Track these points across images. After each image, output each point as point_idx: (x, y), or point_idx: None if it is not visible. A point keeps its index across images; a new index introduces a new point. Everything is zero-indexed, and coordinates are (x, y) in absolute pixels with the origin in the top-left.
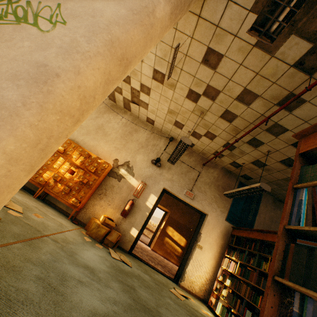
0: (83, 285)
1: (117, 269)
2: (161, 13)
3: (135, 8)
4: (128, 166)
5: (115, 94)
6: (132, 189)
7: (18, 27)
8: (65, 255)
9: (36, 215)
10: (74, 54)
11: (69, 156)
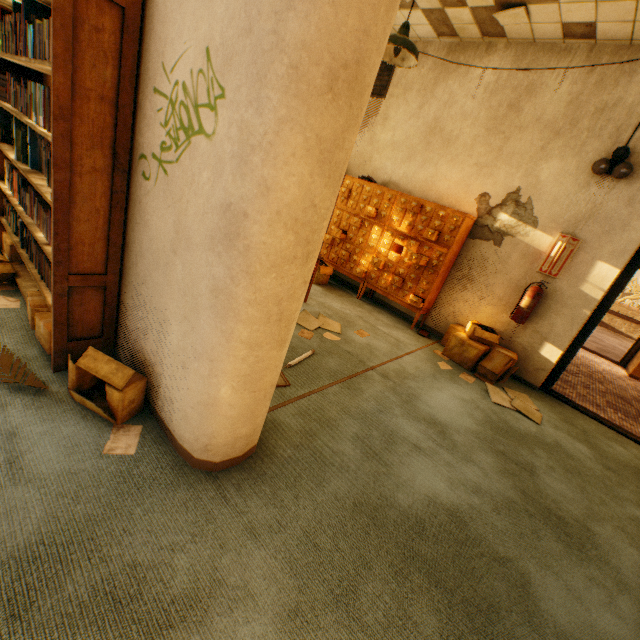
0: (421, 454)
1: (497, 427)
2: None
3: None
4: (515, 204)
5: (447, 17)
6: (536, 259)
7: (191, 151)
8: (397, 401)
9: (359, 332)
10: (250, 157)
11: (385, 220)
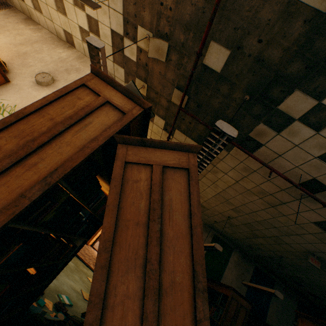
0: None
1: None
2: None
3: None
4: None
5: None
6: None
7: None
8: None
9: None
10: None
11: None
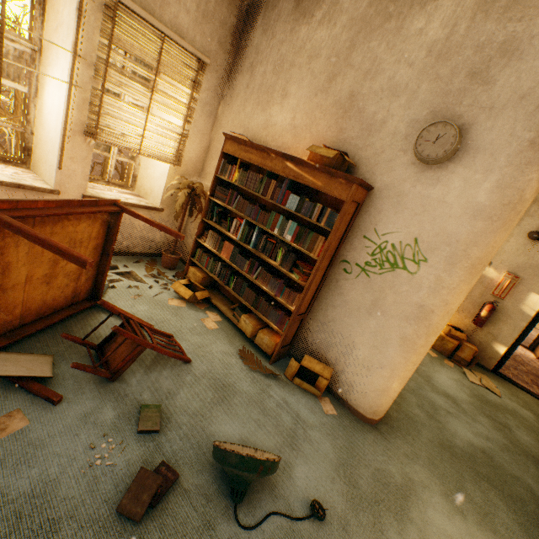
0: (452, 416)
1: (480, 399)
2: (533, 188)
3: (494, 213)
4: None
5: None
6: (490, 286)
7: (394, 274)
8: (423, 381)
9: None
10: (440, 290)
11: None
